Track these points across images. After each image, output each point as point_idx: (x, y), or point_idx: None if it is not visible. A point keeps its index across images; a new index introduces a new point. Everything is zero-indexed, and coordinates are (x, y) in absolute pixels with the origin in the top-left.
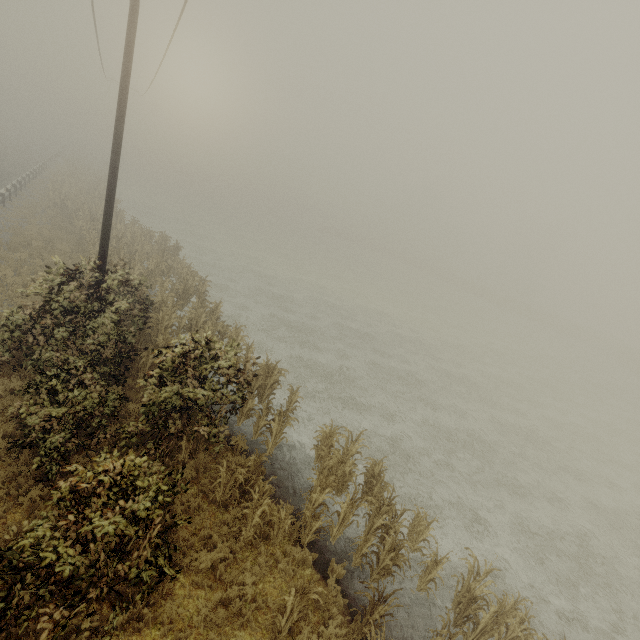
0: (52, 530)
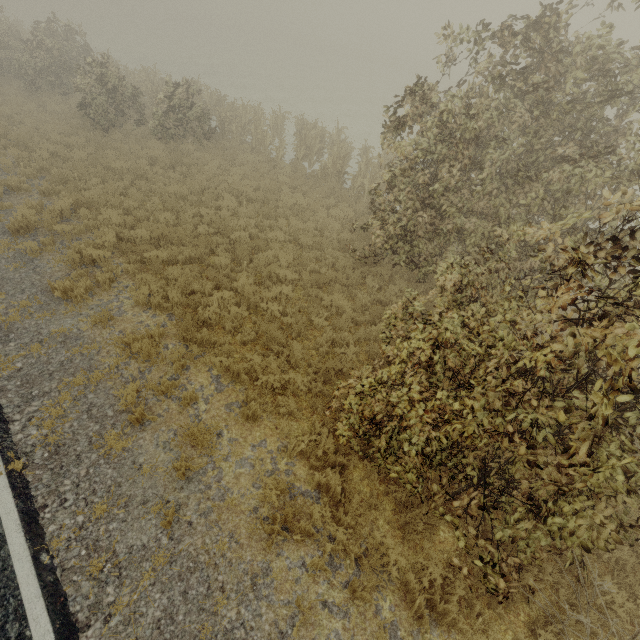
0: (30, 60)
